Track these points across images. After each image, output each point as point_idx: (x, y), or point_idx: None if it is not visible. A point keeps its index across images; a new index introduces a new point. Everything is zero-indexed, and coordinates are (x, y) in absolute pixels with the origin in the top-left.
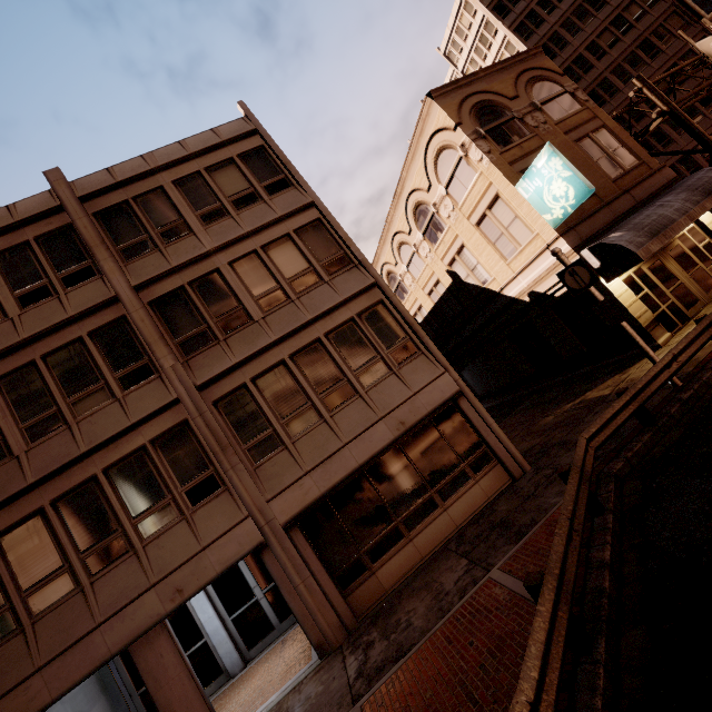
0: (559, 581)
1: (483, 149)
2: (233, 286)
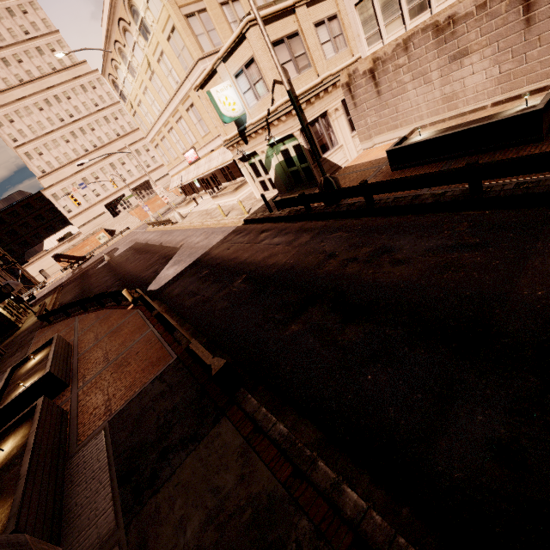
0: (63, 307)
1: None
2: None
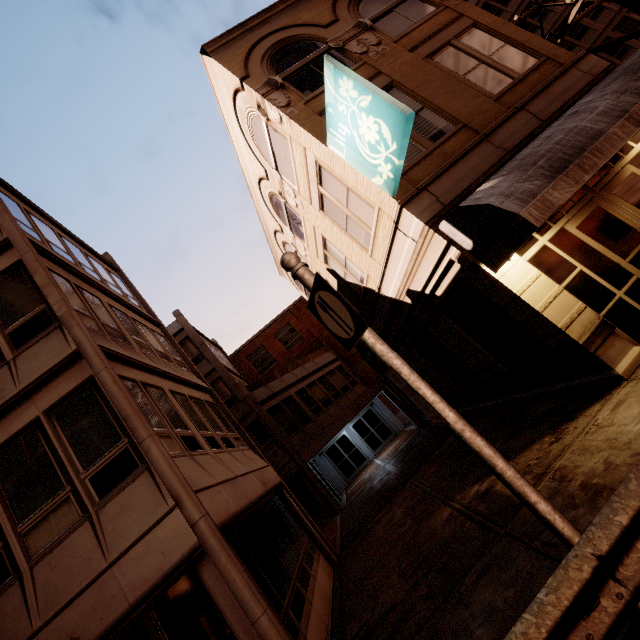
0: None
1: (278, 103)
2: None
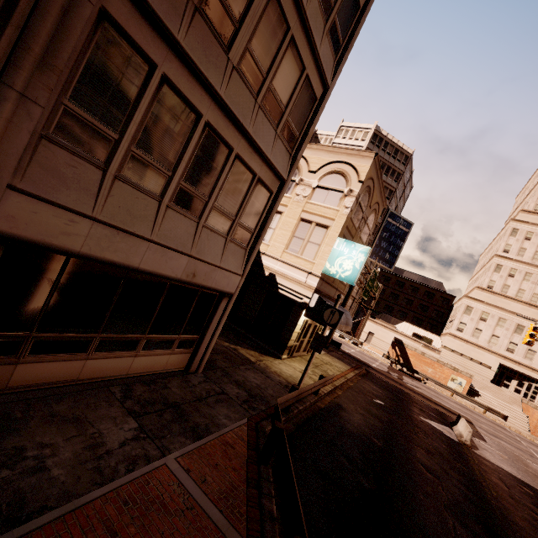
0: None
1: (353, 206)
2: (255, 3)
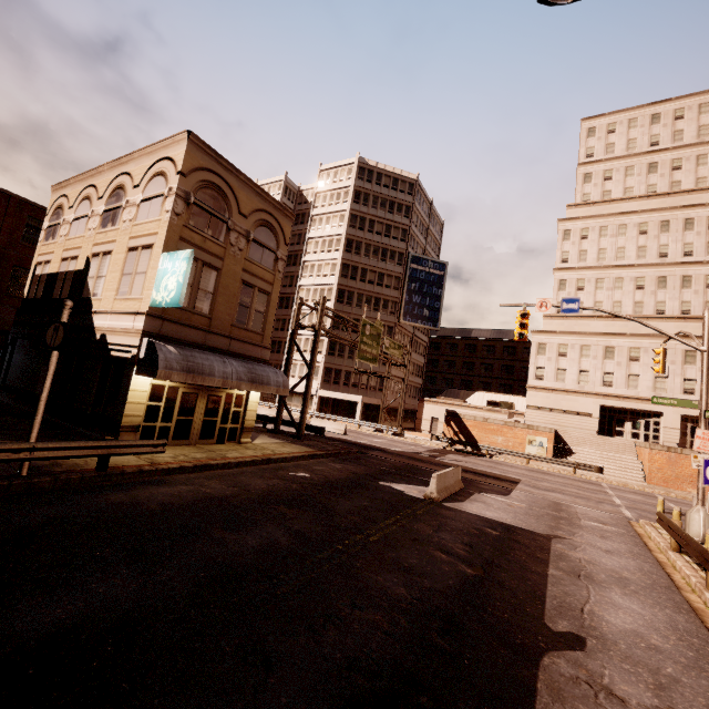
0: None
1: (176, 208)
2: None
